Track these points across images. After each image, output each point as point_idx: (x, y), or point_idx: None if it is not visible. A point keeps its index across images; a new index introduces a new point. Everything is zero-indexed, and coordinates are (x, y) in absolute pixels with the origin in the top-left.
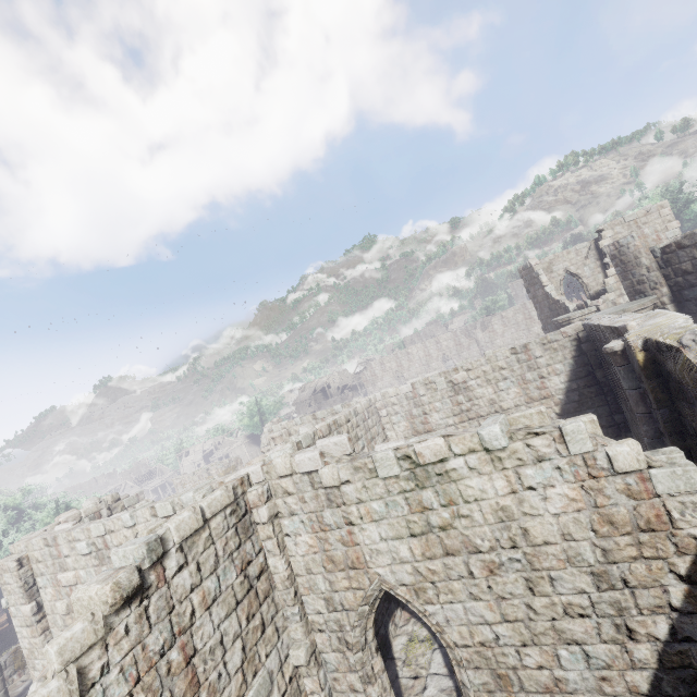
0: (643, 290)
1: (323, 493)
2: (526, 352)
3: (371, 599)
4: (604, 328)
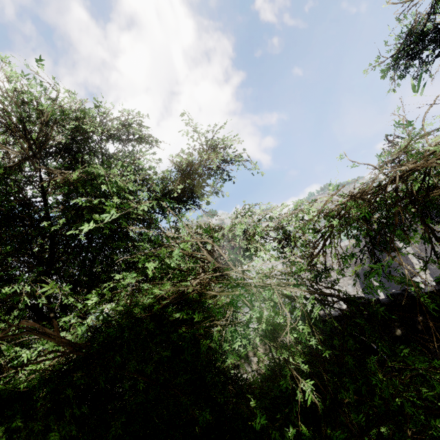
0: None
1: None
2: None
3: None
4: None
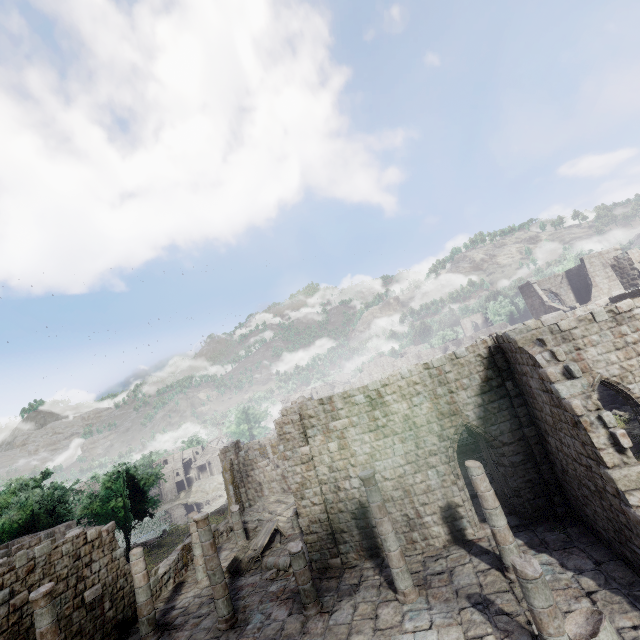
0: (635, 284)
1: (560, 336)
2: (574, 316)
3: (595, 387)
4: (638, 290)
